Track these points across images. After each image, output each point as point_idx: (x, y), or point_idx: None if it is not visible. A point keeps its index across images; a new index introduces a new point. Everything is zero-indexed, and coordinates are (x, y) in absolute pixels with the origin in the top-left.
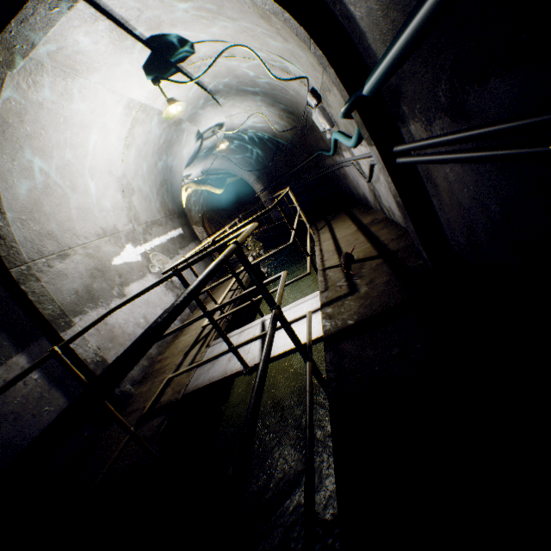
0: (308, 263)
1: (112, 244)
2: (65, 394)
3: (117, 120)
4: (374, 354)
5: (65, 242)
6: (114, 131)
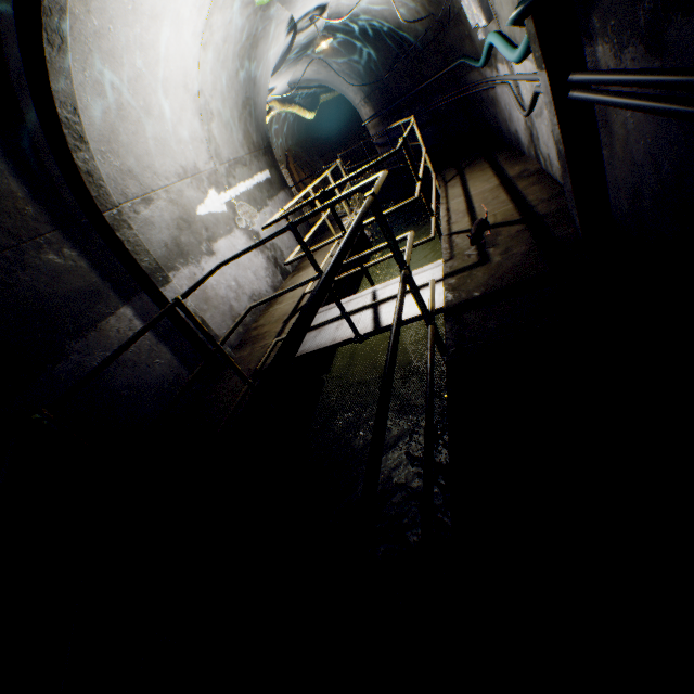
0: (433, 226)
1: (194, 188)
2: (171, 350)
3: (192, 4)
4: (497, 324)
5: (147, 183)
6: (188, 22)
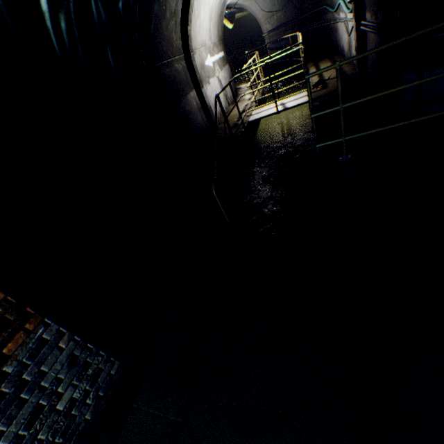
0: None
1: (204, 52)
2: (201, 116)
3: None
4: (328, 99)
5: (194, 45)
6: None
